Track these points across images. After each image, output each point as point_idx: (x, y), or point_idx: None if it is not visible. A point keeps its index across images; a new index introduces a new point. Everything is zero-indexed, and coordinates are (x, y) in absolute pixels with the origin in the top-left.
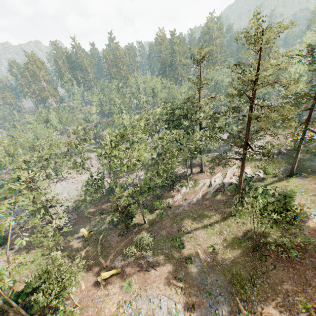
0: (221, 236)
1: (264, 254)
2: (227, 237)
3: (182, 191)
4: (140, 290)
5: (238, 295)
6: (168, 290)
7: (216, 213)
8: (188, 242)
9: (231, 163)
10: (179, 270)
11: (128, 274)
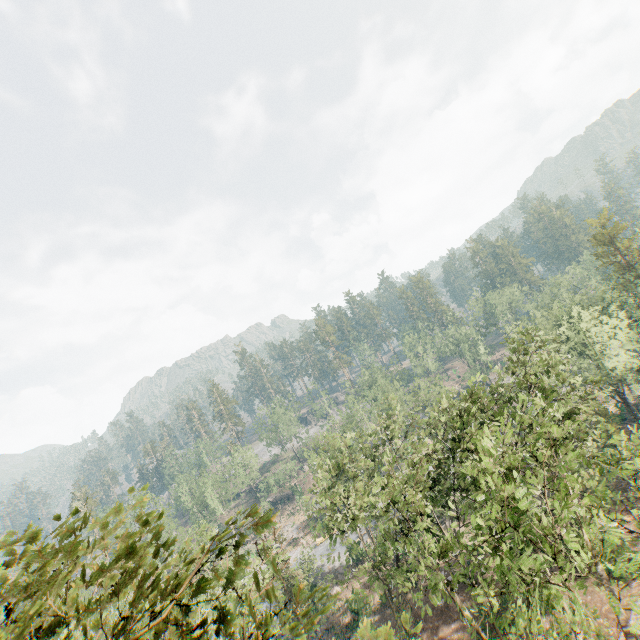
0: None
1: None
2: None
3: None
4: None
5: None
6: None
7: None
8: None
9: None
10: None
11: None
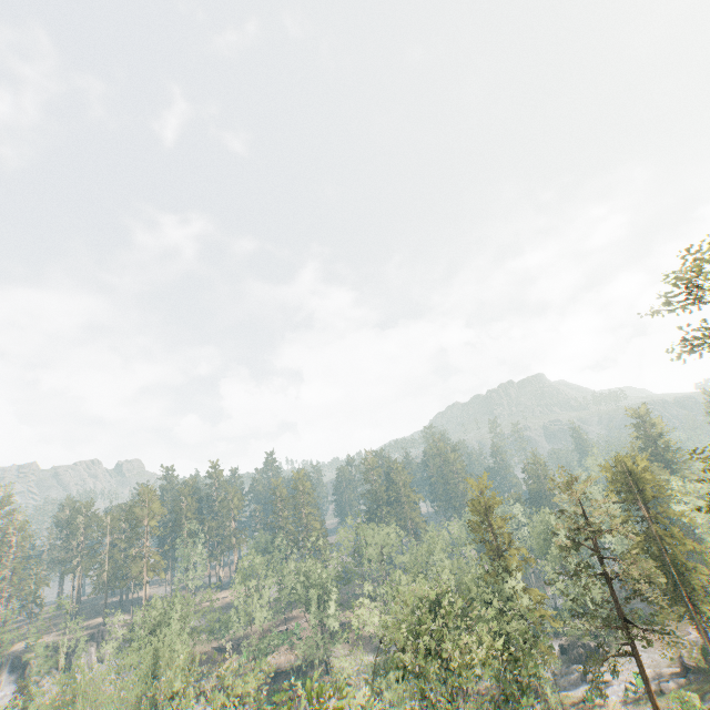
0: None
1: None
2: None
3: None
4: None
5: None
6: None
7: None
8: None
9: (608, 709)
10: None
11: None
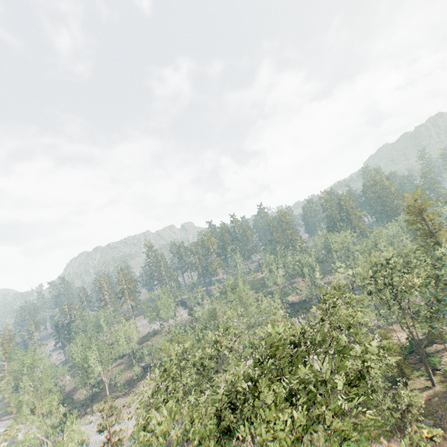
0: None
1: None
2: None
3: None
4: None
5: None
6: None
7: None
8: None
9: None
10: None
11: None
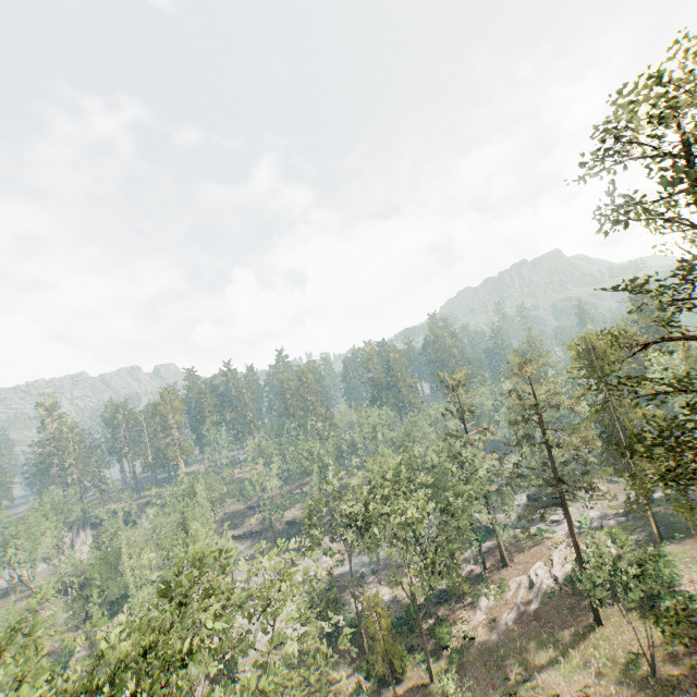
0: (590, 668)
1: (671, 672)
2: (601, 667)
3: (483, 604)
4: None
5: None
6: None
7: (562, 631)
8: (533, 696)
9: (553, 541)
10: None
11: None
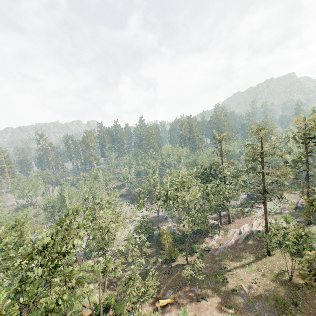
0: (260, 272)
1: (299, 282)
2: (265, 273)
3: (216, 237)
4: (196, 315)
5: (284, 314)
6: (221, 314)
7: (250, 255)
8: (230, 278)
9: (255, 216)
10: (227, 300)
11: (181, 304)
